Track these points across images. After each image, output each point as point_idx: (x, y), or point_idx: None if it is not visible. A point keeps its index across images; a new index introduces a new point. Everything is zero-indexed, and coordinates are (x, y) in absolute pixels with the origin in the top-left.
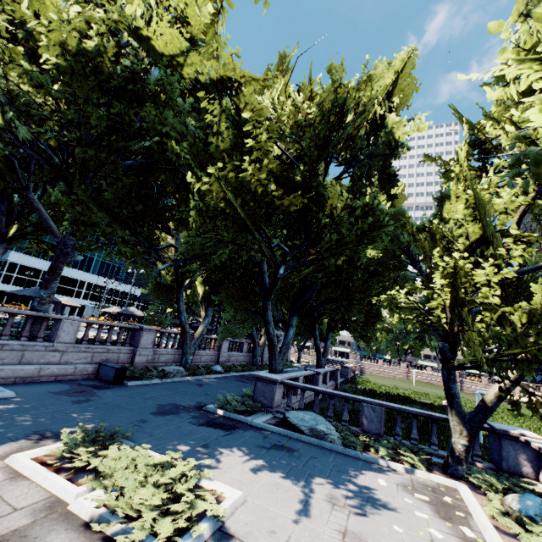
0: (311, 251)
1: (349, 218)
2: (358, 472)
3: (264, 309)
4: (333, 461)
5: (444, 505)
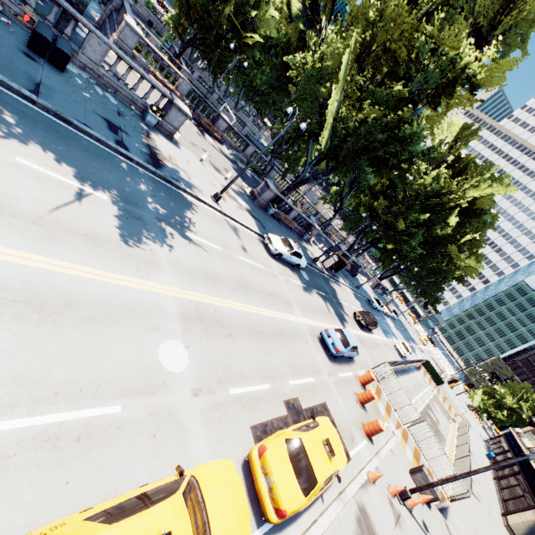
0: None
1: None
2: None
3: None
4: None
5: None
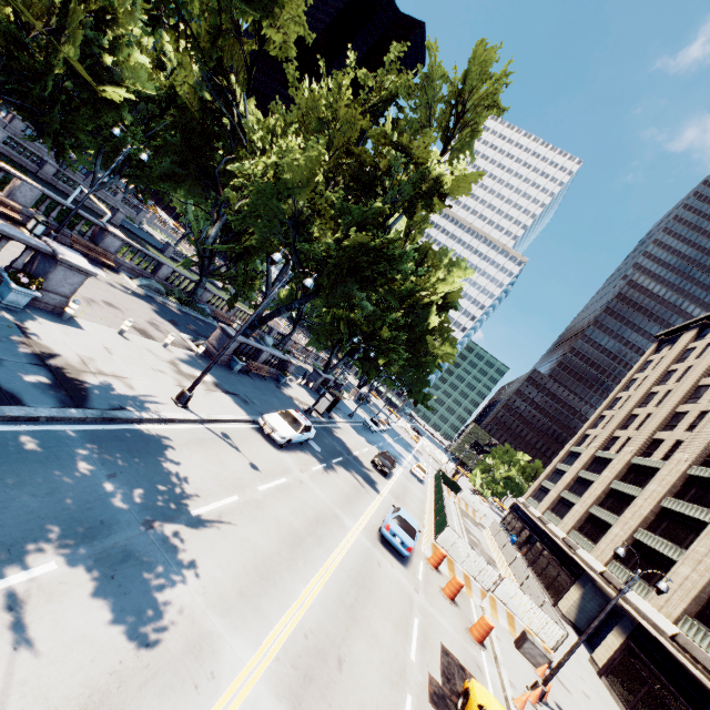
0: None
1: None
2: None
3: None
4: None
5: None
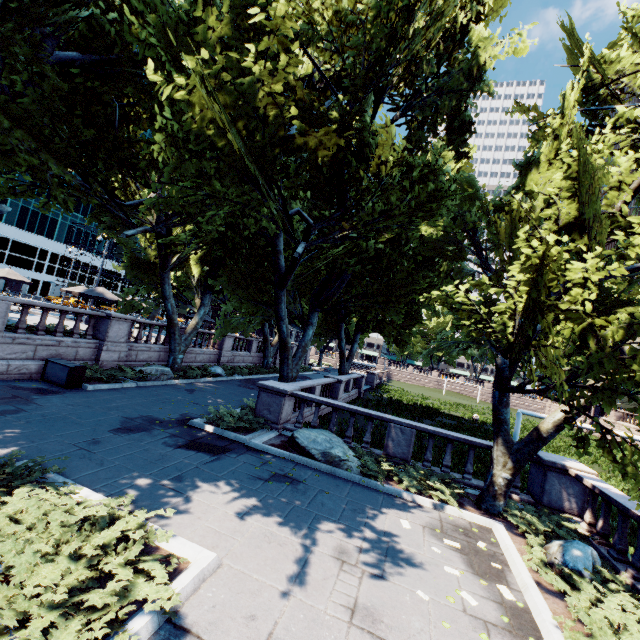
0: (343, 225)
1: (400, 183)
2: (377, 511)
3: (277, 301)
4: (347, 497)
5: (477, 553)
